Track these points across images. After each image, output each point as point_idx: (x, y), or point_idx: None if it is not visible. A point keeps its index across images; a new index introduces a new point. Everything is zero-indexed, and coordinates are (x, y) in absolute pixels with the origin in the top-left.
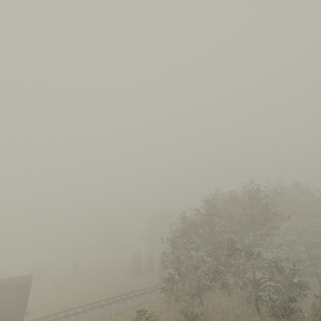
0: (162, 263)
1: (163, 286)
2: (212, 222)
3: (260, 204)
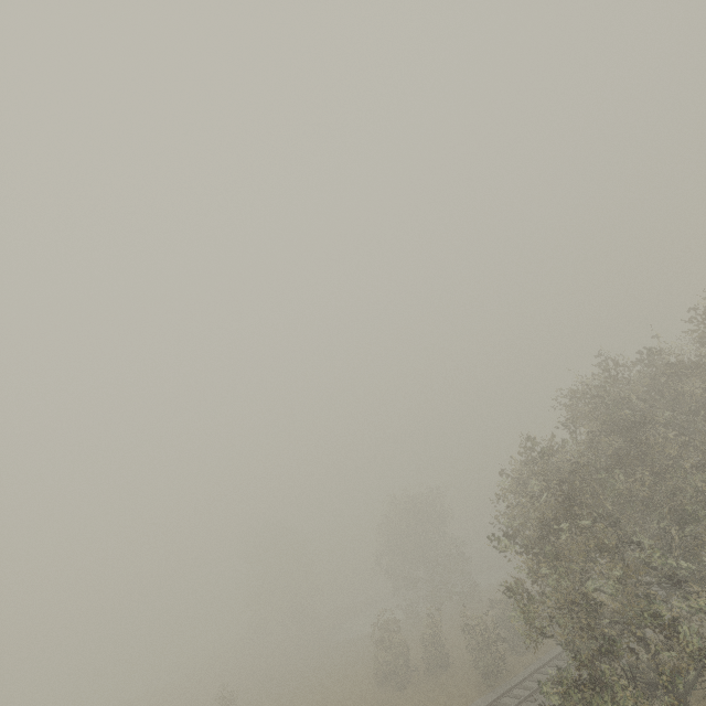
0: (531, 623)
1: (507, 703)
2: (646, 444)
3: None
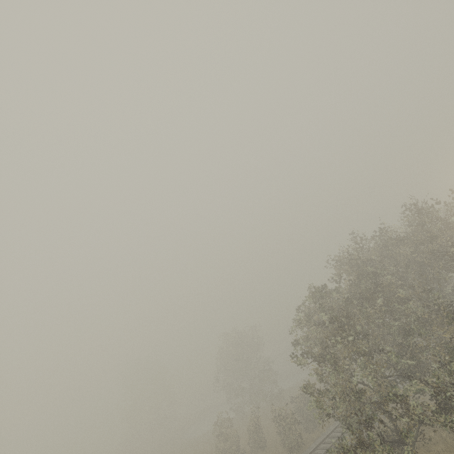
0: (321, 409)
1: None
2: (382, 287)
3: (452, 226)
